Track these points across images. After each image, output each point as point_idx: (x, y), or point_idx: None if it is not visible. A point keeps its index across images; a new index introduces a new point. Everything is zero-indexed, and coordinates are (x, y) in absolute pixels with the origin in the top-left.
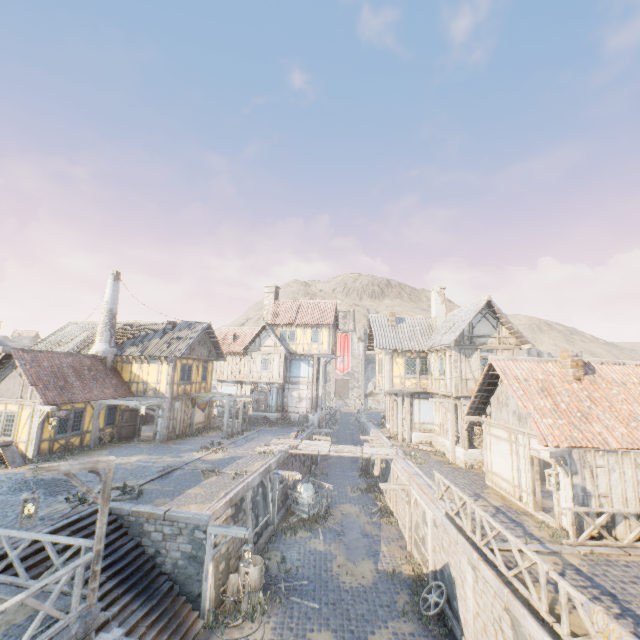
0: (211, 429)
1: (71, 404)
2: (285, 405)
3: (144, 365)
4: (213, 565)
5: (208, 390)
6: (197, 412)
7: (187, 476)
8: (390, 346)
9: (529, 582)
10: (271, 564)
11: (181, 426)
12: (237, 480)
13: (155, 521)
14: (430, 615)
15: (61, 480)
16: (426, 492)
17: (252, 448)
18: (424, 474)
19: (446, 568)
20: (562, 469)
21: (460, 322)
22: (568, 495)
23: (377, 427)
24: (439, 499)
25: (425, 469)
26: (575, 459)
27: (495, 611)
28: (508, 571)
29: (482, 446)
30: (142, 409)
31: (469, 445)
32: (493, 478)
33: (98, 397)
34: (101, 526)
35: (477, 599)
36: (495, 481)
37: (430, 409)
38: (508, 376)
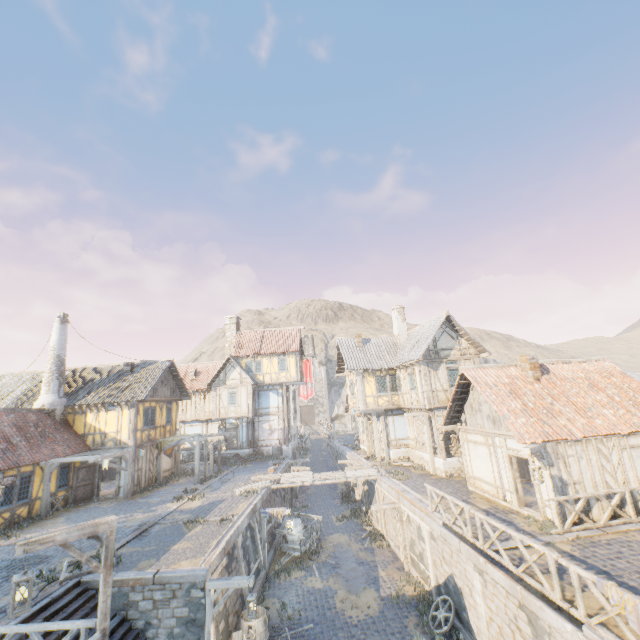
0: (179, 476)
1: (16, 468)
2: (256, 439)
3: (101, 413)
4: (214, 626)
5: (173, 433)
6: (163, 459)
7: (167, 531)
8: (360, 367)
9: (539, 574)
10: (270, 613)
11: (147, 477)
12: (225, 526)
13: (143, 588)
14: (442, 632)
15: (14, 561)
16: (419, 506)
17: (231, 489)
18: (411, 489)
19: (450, 580)
20: (541, 463)
21: (424, 338)
22: (549, 487)
23: (352, 450)
24: (433, 511)
25: (410, 484)
26: (550, 452)
27: (509, 611)
28: (516, 568)
29: (458, 454)
30: (105, 463)
31: (447, 454)
32: (475, 483)
33: (49, 456)
34: (105, 599)
35: (488, 604)
36: (478, 485)
37: (404, 424)
38: (480, 383)
